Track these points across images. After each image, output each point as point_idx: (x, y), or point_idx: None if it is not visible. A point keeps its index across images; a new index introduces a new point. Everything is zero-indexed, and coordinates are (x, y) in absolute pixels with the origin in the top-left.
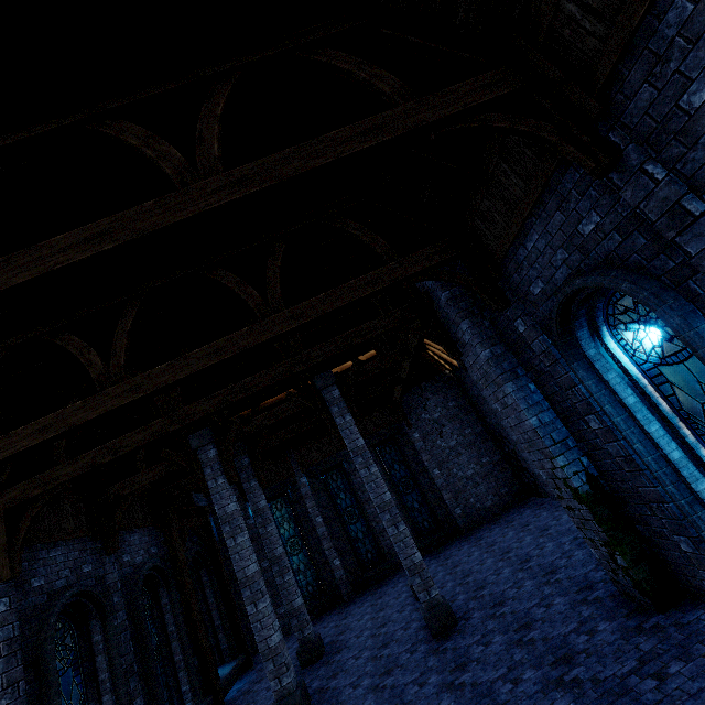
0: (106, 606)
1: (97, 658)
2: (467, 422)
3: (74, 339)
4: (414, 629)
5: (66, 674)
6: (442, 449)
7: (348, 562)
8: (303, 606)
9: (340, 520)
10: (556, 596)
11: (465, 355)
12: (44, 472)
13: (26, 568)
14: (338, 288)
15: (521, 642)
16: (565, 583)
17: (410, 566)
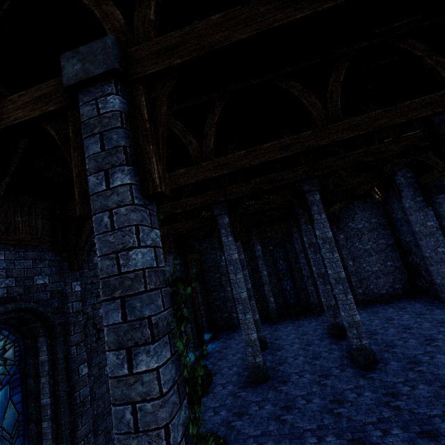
0: None
1: None
2: (383, 235)
3: (178, 124)
4: (337, 355)
5: None
6: (358, 249)
7: (278, 301)
8: (259, 320)
9: (277, 276)
10: None
11: None
12: None
13: None
14: (398, 106)
15: None
16: None
17: (350, 321)
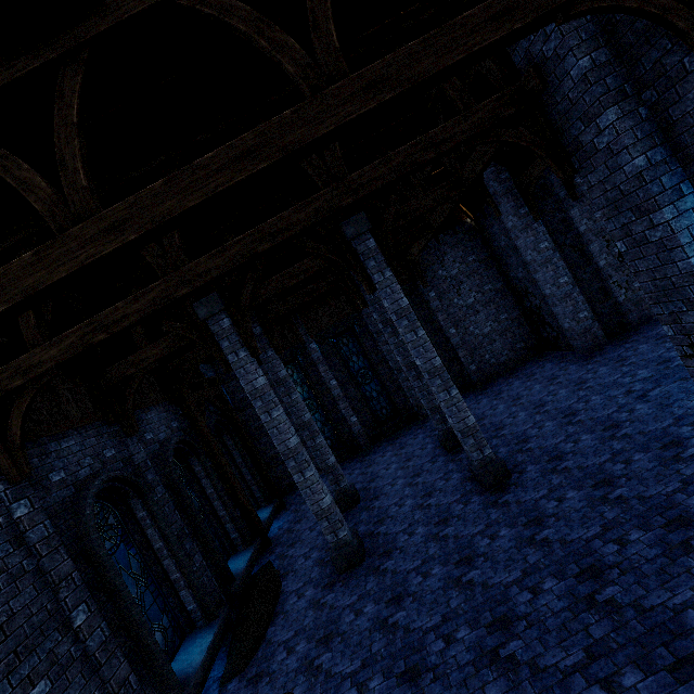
0: (142, 486)
1: (147, 531)
2: (487, 278)
3: None
4: (457, 480)
5: (119, 550)
6: (459, 308)
7: (364, 418)
8: (336, 463)
9: (354, 382)
10: (633, 452)
11: (584, 172)
12: (20, 356)
13: (38, 465)
14: (445, 26)
15: (607, 500)
16: (639, 438)
17: (463, 429)
